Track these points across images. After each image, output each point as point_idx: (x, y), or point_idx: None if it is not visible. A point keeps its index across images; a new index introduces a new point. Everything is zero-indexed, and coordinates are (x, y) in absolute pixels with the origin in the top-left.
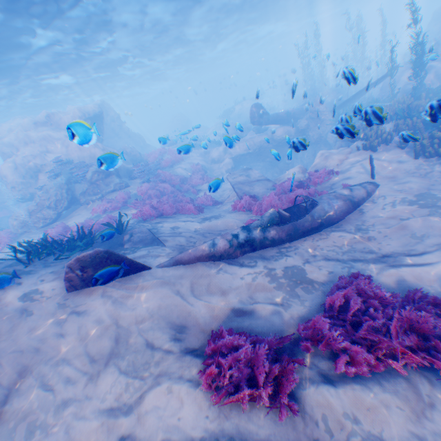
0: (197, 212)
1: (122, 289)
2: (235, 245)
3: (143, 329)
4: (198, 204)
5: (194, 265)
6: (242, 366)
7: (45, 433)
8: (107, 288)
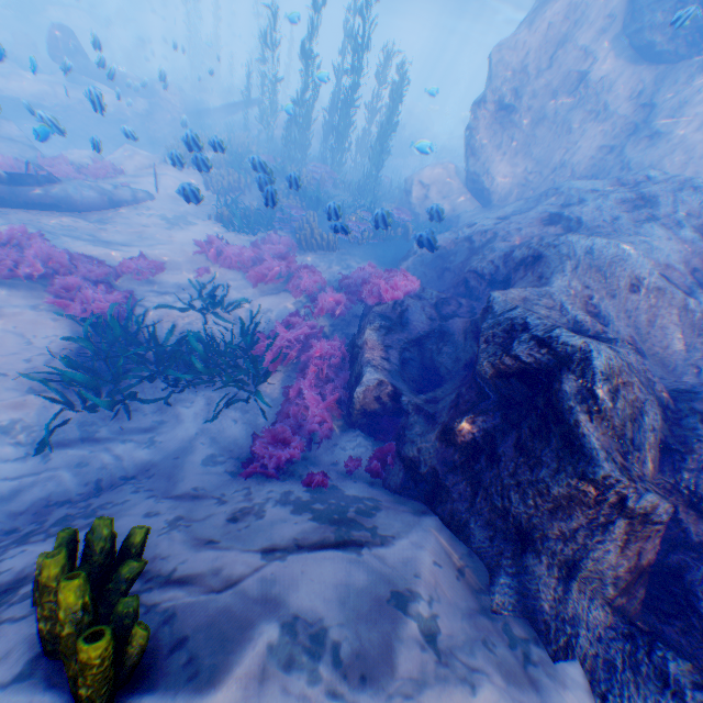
0: None
1: None
2: None
3: None
4: None
5: None
6: None
7: None
8: None
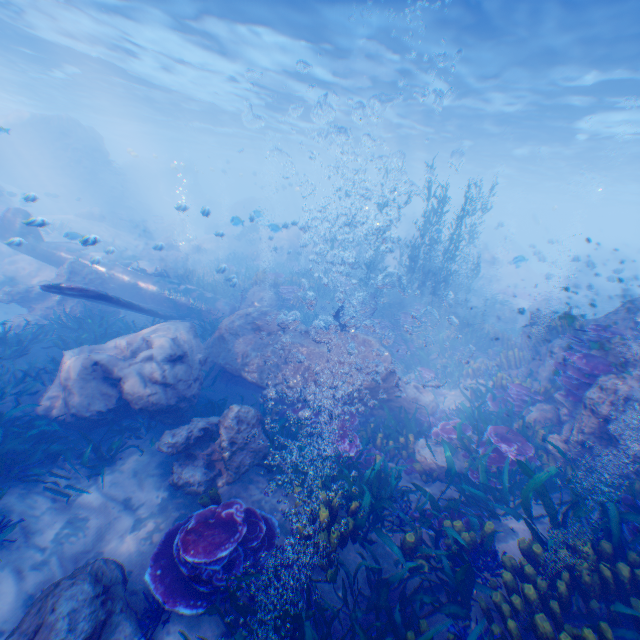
0: None
1: None
2: None
3: None
4: None
5: None
6: None
7: None
8: None
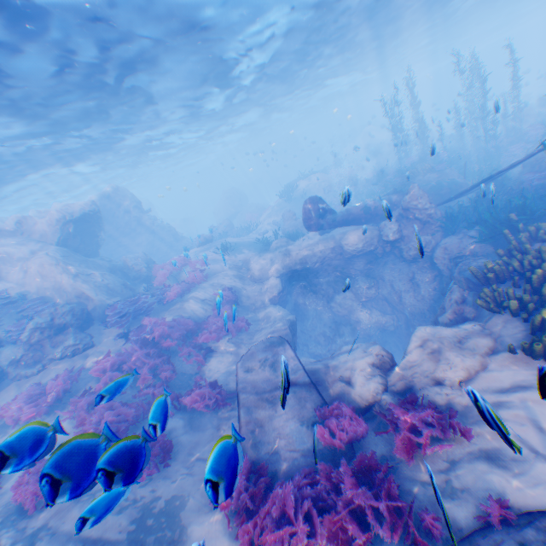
0: (149, 473)
1: None
2: None
3: None
4: (188, 403)
5: None
6: None
7: None
8: None
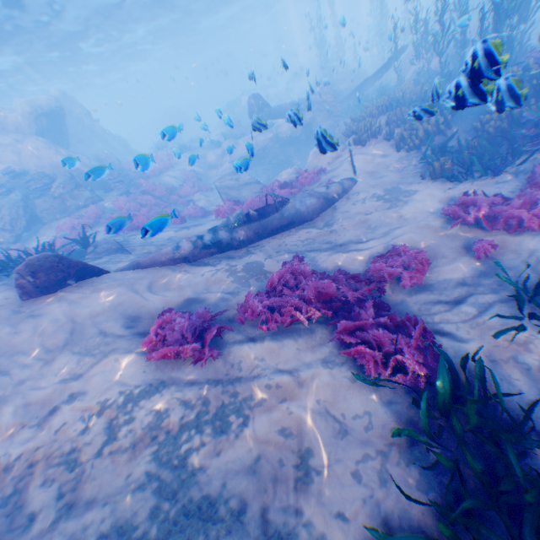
0: (179, 223)
1: (79, 292)
2: (201, 247)
3: (97, 321)
4: (186, 216)
5: (158, 268)
6: (176, 332)
7: (5, 401)
8: (64, 293)
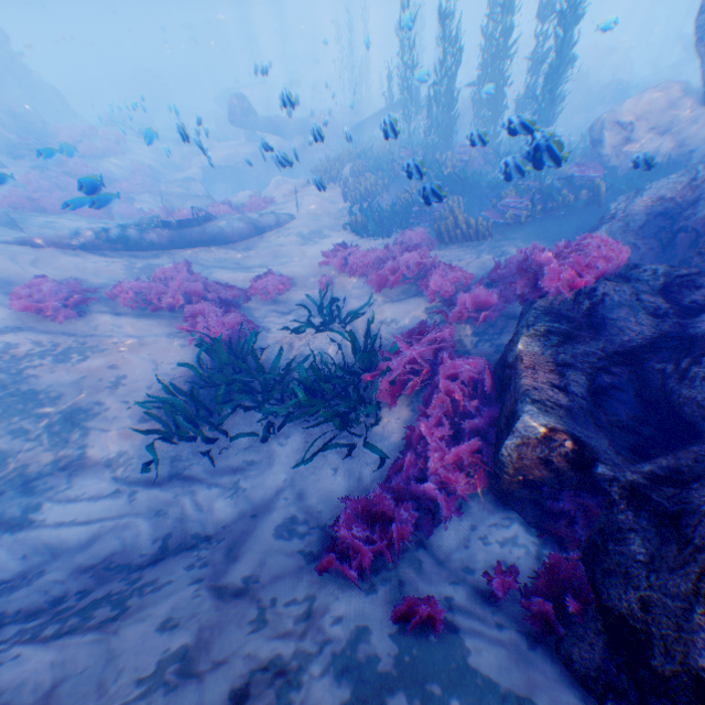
0: (102, 218)
1: None
2: (106, 240)
3: None
4: (119, 214)
5: (50, 249)
6: (44, 294)
7: None
8: None
